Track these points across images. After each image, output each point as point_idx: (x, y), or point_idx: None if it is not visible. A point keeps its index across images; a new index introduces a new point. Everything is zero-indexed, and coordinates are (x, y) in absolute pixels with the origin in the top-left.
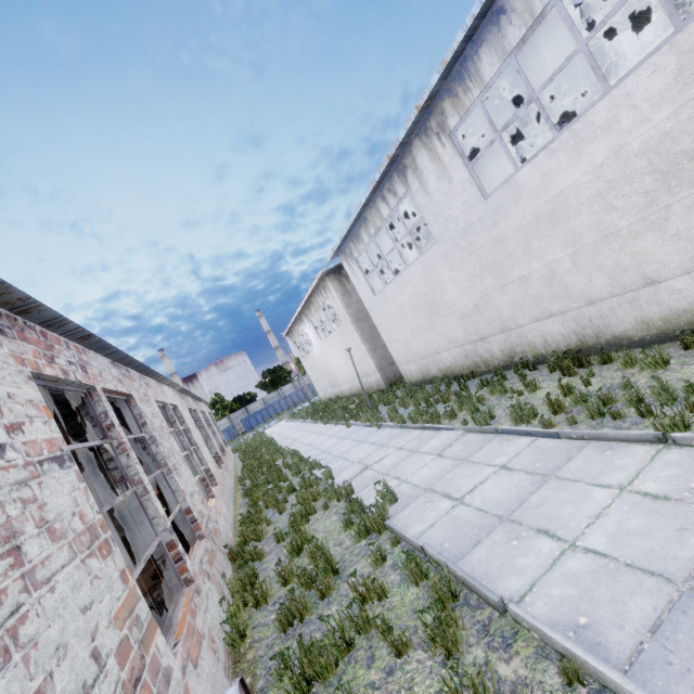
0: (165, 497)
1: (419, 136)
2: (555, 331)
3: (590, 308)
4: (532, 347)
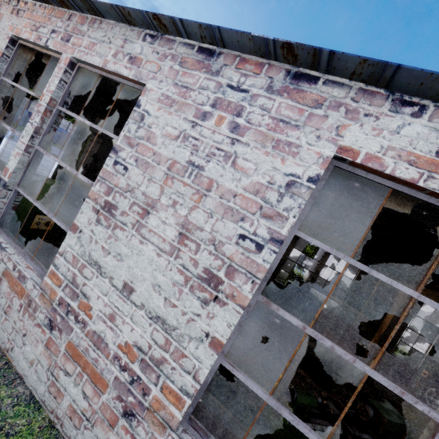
0: None
1: None
2: (418, 352)
3: (435, 358)
4: (404, 348)
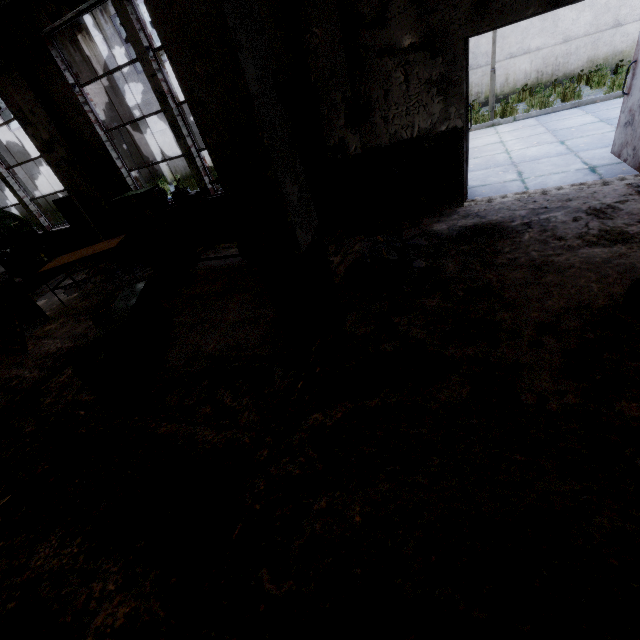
0: (115, 160)
1: None
2: None
3: None
4: None
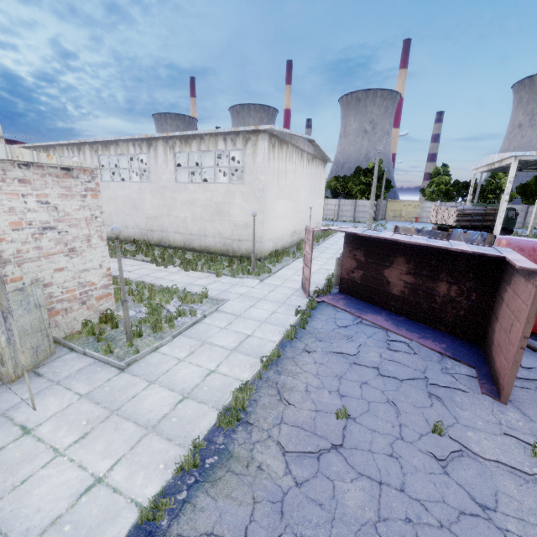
0: None
1: (34, 149)
2: None
3: None
4: None
